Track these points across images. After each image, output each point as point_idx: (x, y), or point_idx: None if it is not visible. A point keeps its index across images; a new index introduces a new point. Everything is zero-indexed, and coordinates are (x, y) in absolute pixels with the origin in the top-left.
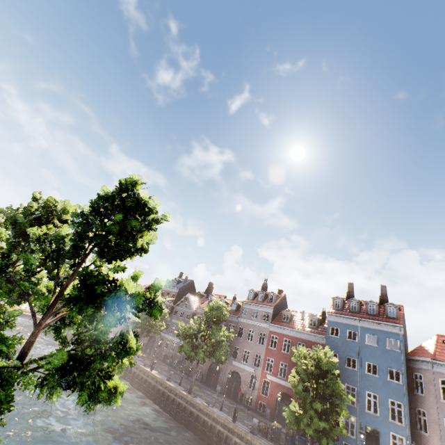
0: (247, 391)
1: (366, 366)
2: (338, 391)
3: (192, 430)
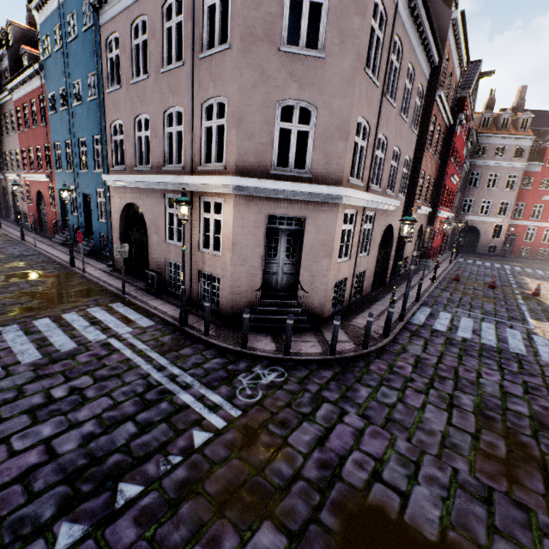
0: (23, 207)
1: (75, 93)
2: None
3: None
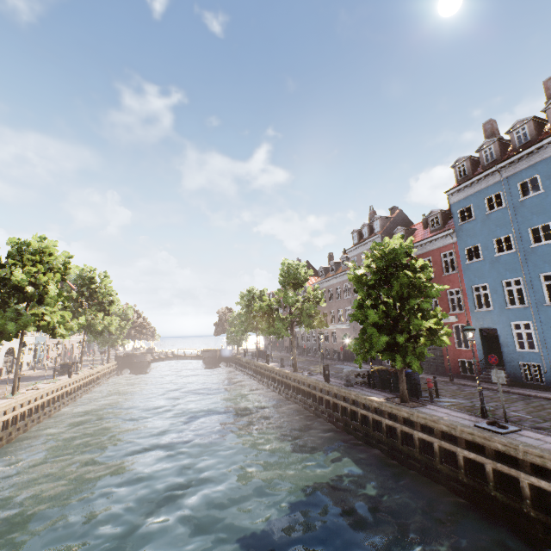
0: None
1: (531, 236)
2: (418, 288)
3: (298, 403)
